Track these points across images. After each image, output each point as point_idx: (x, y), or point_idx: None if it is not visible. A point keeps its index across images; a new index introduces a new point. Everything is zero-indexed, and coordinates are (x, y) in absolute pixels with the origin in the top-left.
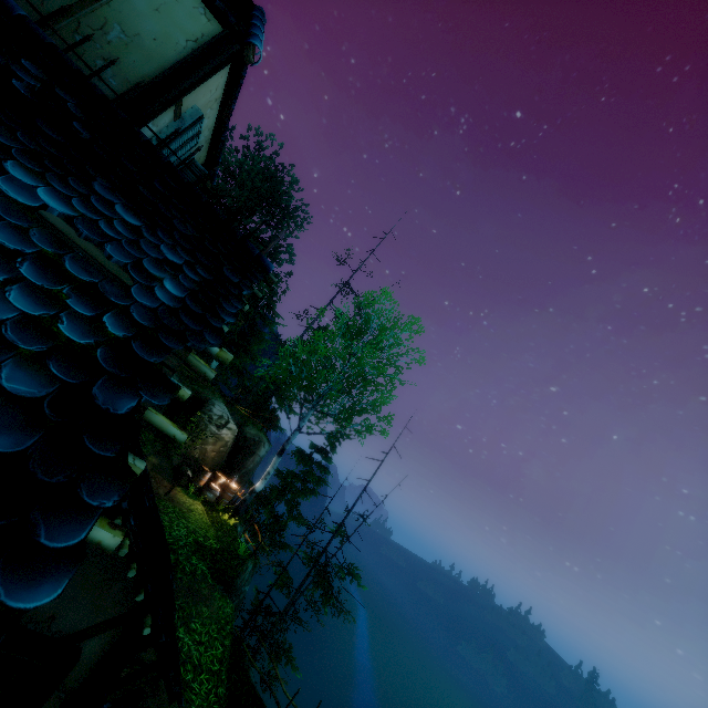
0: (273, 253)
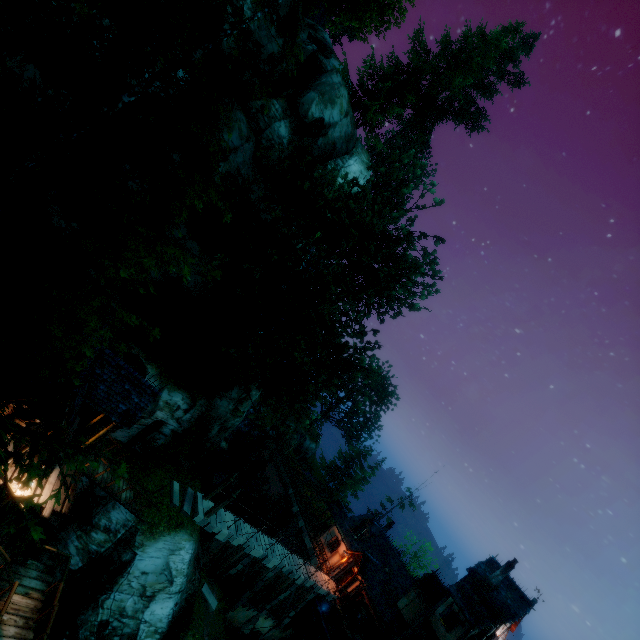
0: (372, 423)
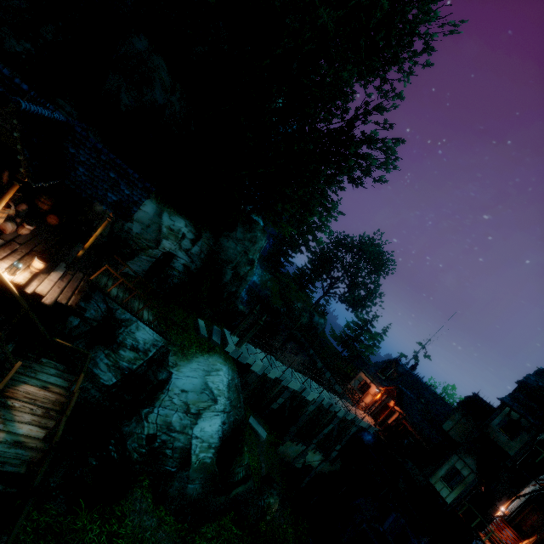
0: (373, 292)
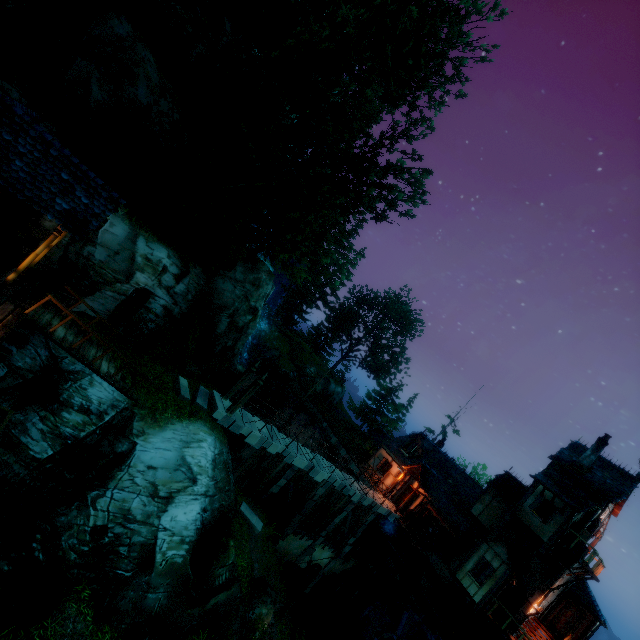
0: (398, 357)
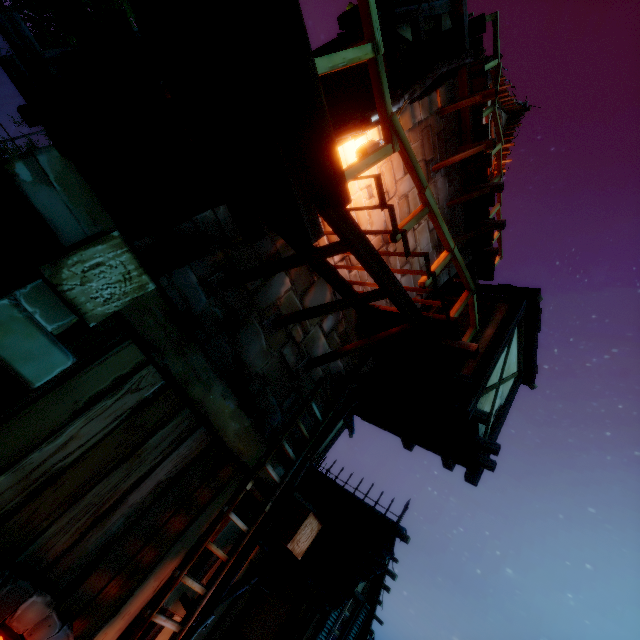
0: None
